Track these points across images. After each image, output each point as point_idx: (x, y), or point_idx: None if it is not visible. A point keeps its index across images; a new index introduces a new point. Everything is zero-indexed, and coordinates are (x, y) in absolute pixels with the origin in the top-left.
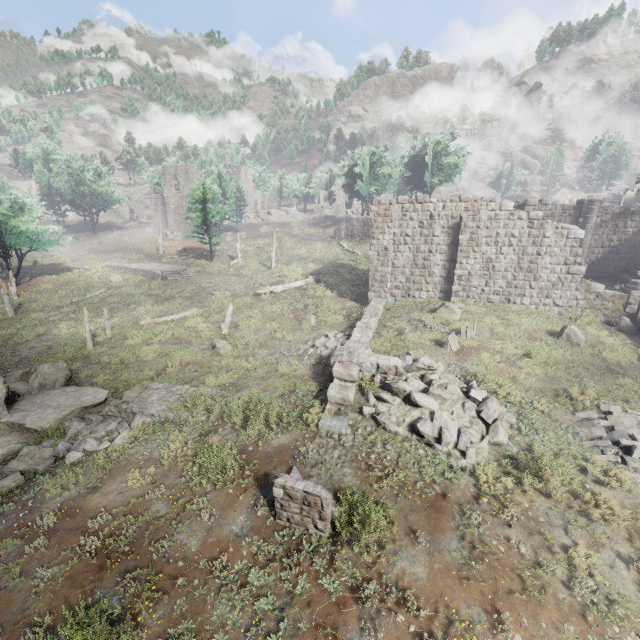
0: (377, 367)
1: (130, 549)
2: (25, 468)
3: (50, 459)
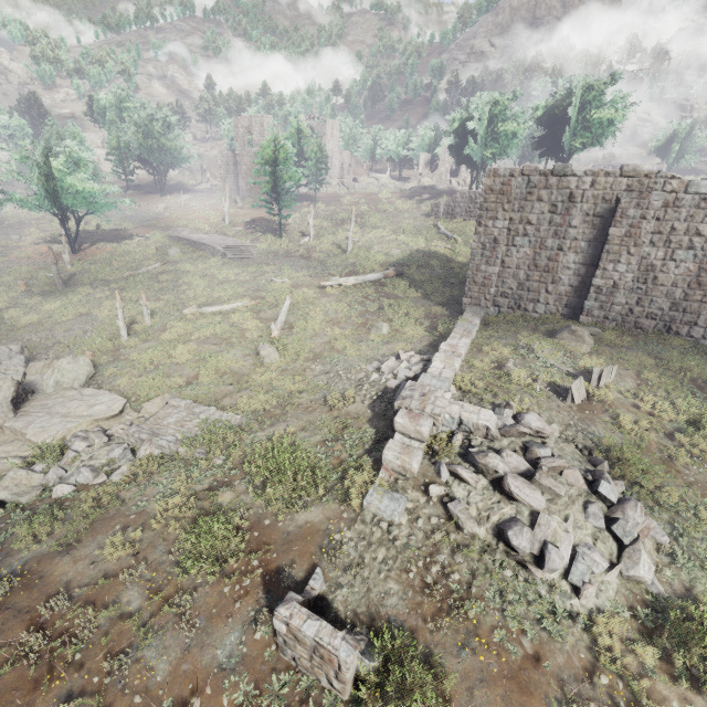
0: (459, 422)
1: (81, 658)
2: (7, 497)
3: (37, 489)
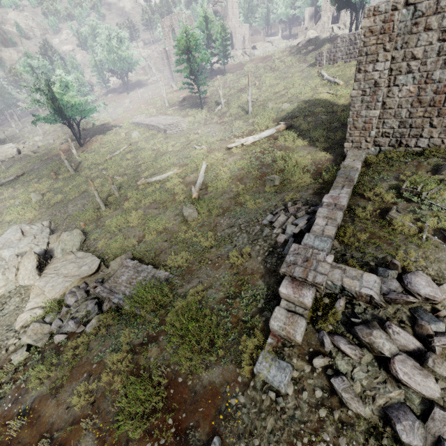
0: (342, 289)
1: None
2: (31, 342)
3: (46, 336)
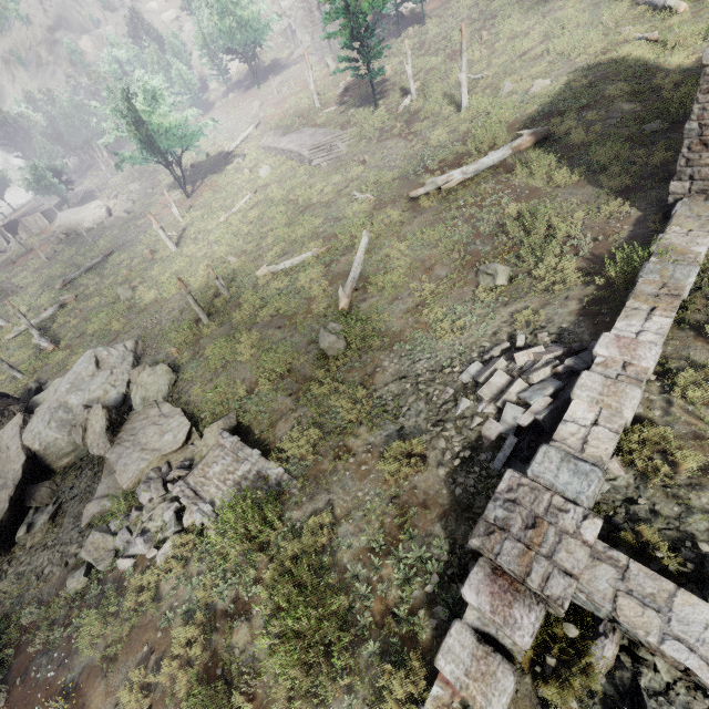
0: (612, 619)
1: None
2: (91, 562)
3: (109, 556)
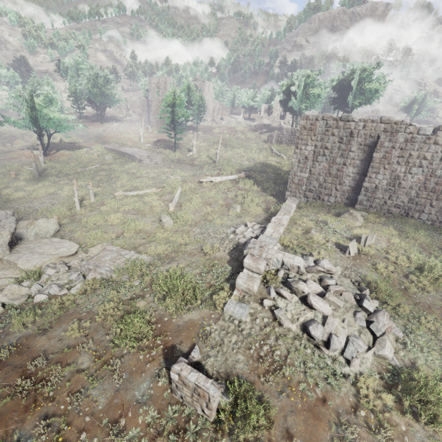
0: (282, 264)
1: (53, 395)
2: (6, 301)
3: (24, 296)
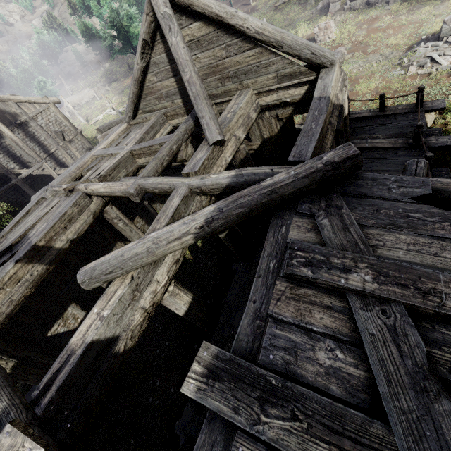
0: None
1: None
2: None
3: None
